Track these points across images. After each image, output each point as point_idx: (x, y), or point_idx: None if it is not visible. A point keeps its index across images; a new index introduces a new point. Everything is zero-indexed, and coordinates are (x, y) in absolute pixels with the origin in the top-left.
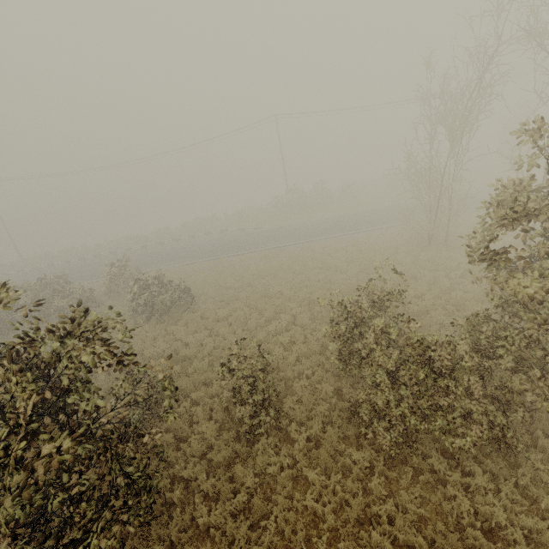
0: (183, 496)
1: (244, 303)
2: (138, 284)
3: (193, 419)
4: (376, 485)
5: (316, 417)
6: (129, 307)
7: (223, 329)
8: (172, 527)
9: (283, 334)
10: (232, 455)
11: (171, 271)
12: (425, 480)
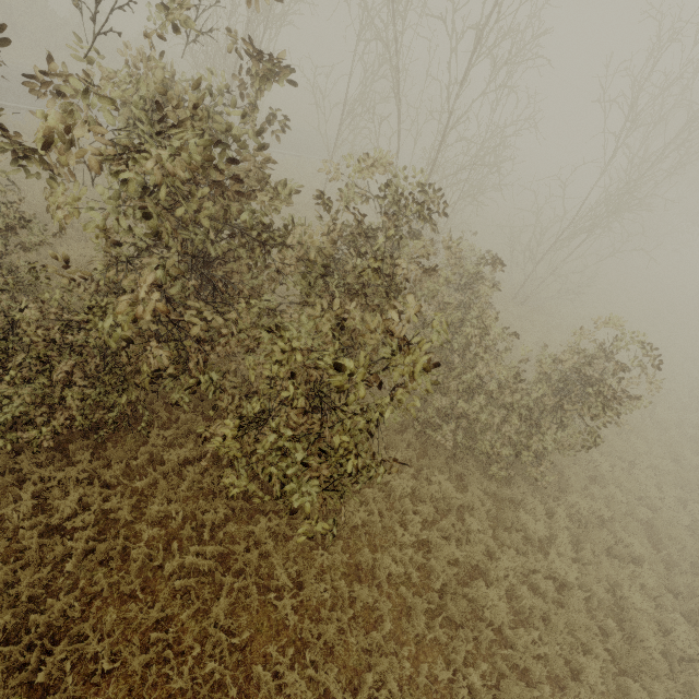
0: None
1: None
2: None
3: None
4: None
5: None
6: None
7: None
8: None
9: None
10: None
11: None
12: (7, 484)
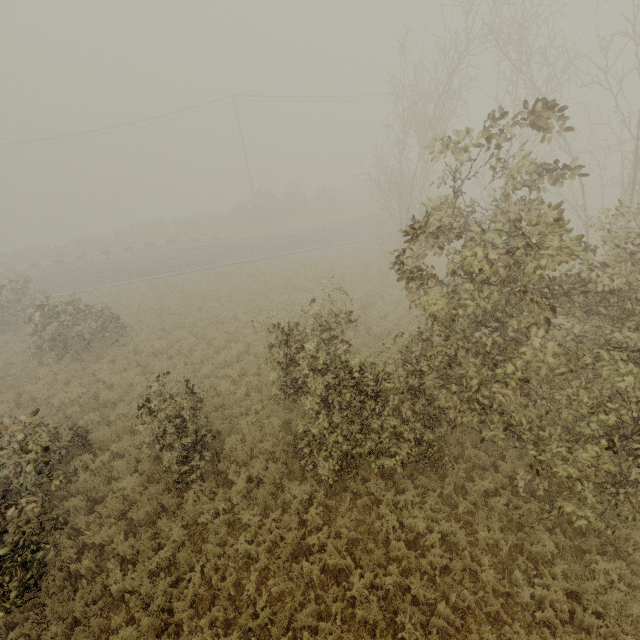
0: (93, 565)
1: (191, 331)
2: (40, 312)
3: (112, 475)
4: (314, 516)
5: (260, 455)
6: (31, 343)
7: (160, 365)
8: (75, 602)
9: (233, 366)
10: (157, 509)
11: (96, 294)
12: (363, 503)
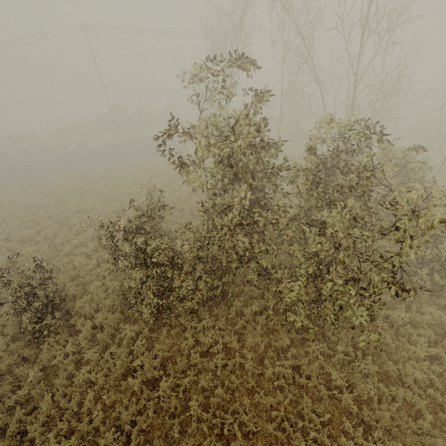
0: None
1: (57, 220)
2: None
3: None
4: (140, 346)
5: (103, 309)
6: None
7: (26, 249)
8: None
9: (88, 245)
10: (18, 360)
11: None
12: (176, 332)
